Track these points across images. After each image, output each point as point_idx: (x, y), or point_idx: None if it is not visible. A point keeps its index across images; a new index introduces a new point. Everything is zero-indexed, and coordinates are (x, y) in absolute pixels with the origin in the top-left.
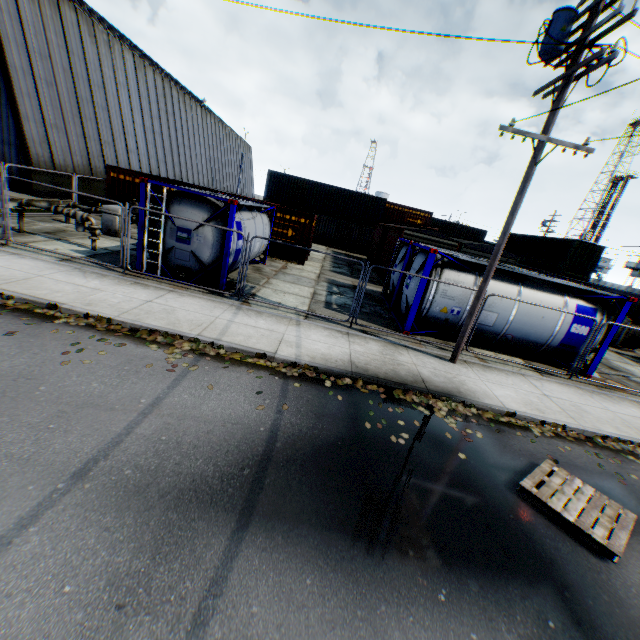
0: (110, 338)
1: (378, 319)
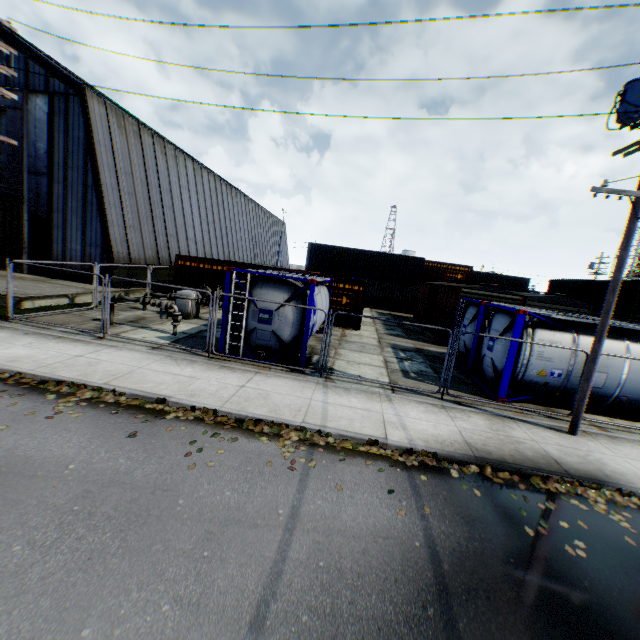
0: (220, 432)
1: (463, 386)
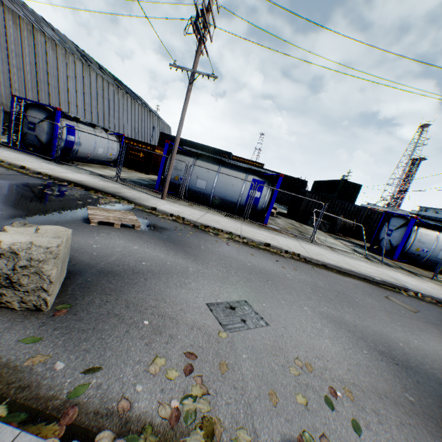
0: None
1: (150, 187)
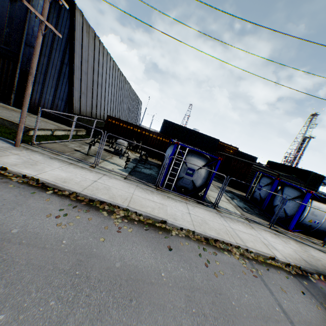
0: (204, 247)
1: (268, 219)
